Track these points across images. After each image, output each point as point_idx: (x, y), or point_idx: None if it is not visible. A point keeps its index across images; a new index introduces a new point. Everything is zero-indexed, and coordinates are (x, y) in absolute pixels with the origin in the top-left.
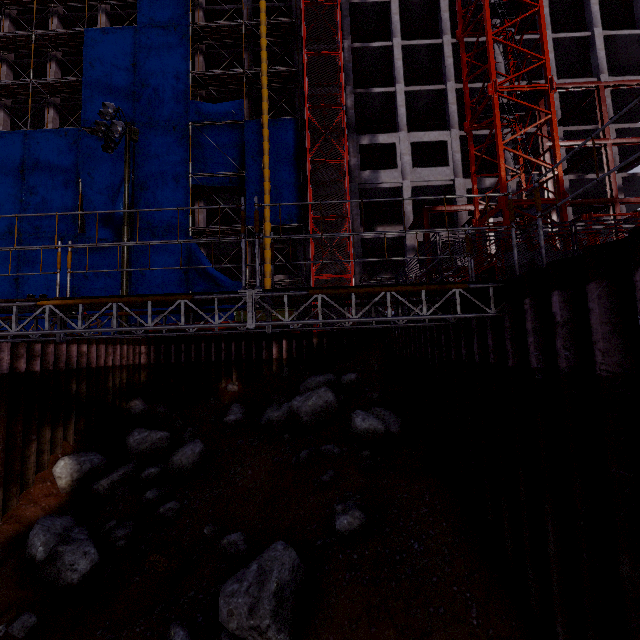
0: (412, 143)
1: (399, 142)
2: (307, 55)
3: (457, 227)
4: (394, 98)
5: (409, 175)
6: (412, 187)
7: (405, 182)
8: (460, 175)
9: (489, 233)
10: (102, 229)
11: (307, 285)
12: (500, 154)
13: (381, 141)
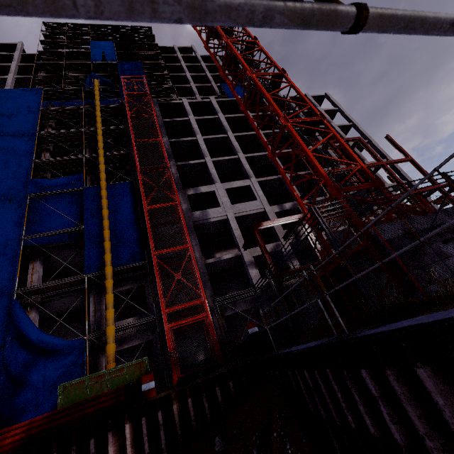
0: (226, 189)
1: (217, 189)
2: (135, 142)
3: (279, 239)
4: (205, 166)
5: (231, 209)
6: (235, 217)
7: (229, 214)
8: (267, 204)
9: (310, 235)
10: None
11: (160, 321)
12: (312, 158)
13: (203, 190)
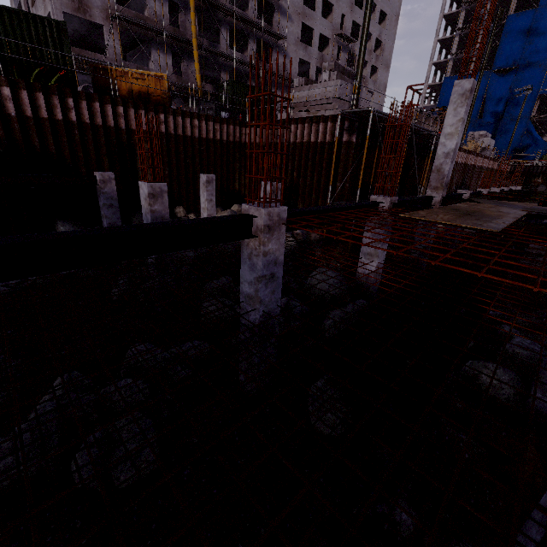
0: None
1: None
2: None
3: None
4: None
5: None
6: None
7: None
8: None
9: None
10: (489, 118)
11: None
12: None
13: None
